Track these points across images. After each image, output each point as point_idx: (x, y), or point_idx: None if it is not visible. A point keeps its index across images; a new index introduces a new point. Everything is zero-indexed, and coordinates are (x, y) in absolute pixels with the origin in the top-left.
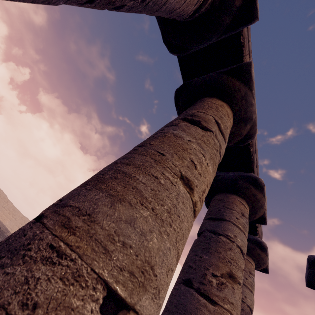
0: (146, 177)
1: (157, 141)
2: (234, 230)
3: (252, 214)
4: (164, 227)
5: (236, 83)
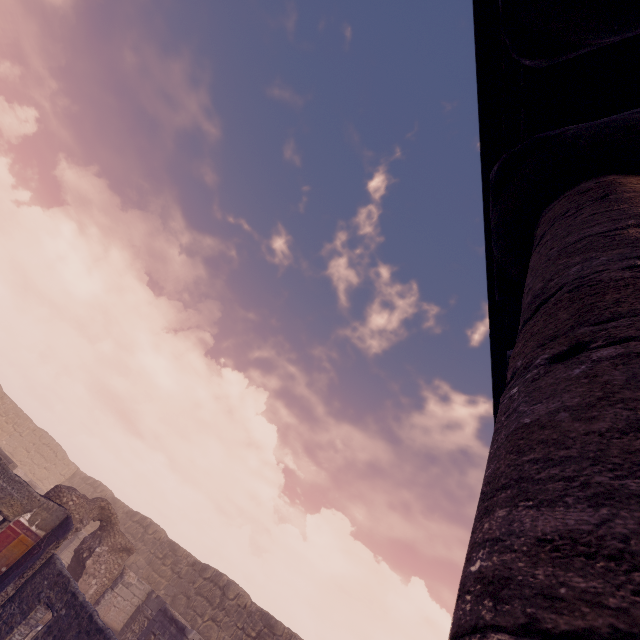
0: None
1: None
2: None
3: None
4: None
5: None
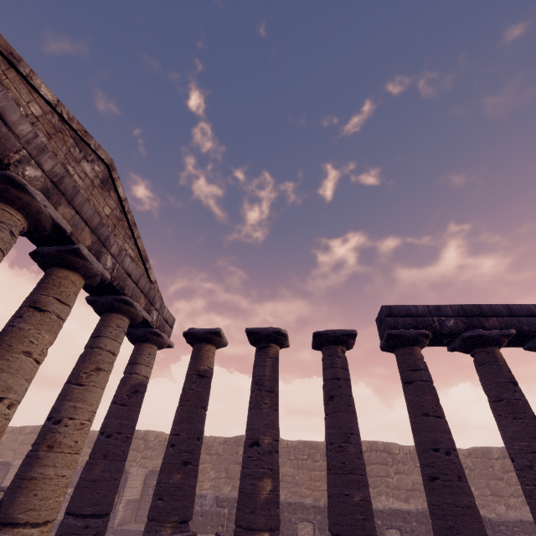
0: (3, 361)
1: (8, 337)
2: (105, 341)
3: (134, 321)
4: (15, 375)
5: (75, 259)
